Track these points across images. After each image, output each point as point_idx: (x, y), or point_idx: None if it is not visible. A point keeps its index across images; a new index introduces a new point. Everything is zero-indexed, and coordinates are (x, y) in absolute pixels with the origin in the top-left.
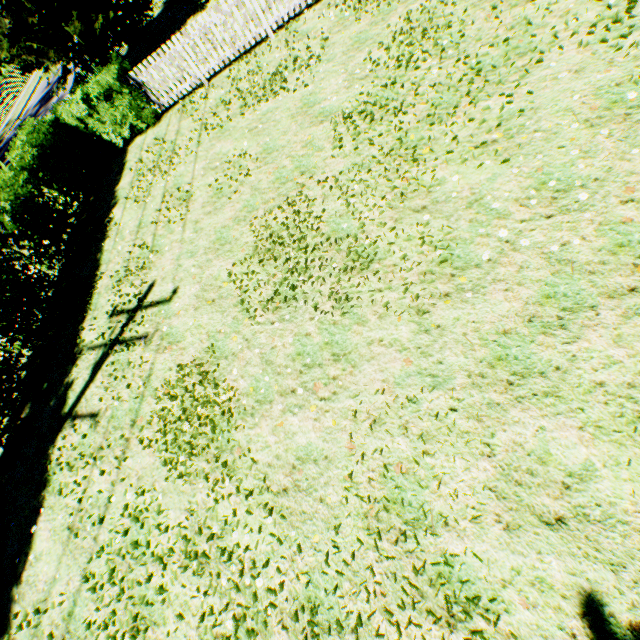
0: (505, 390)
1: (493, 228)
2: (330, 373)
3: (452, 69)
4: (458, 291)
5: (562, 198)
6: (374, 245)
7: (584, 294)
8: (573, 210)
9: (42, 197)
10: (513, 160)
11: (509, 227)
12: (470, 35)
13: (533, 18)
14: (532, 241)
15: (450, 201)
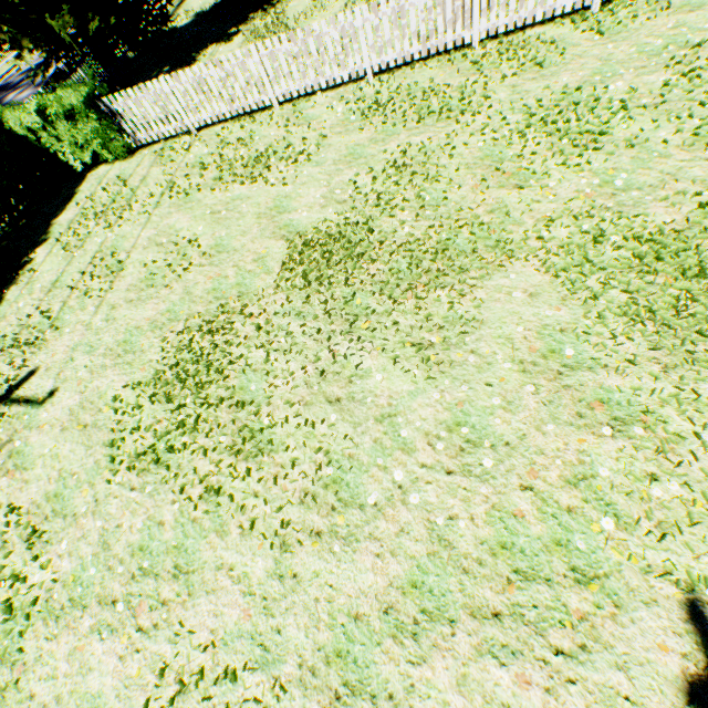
0: (330, 705)
1: (394, 461)
2: (163, 592)
3: (424, 233)
4: (332, 533)
5: (470, 452)
6: (270, 430)
7: (450, 598)
8: (475, 474)
9: None
10: (441, 378)
11: (409, 467)
12: (453, 200)
13: (514, 209)
14: (424, 498)
15: (366, 403)
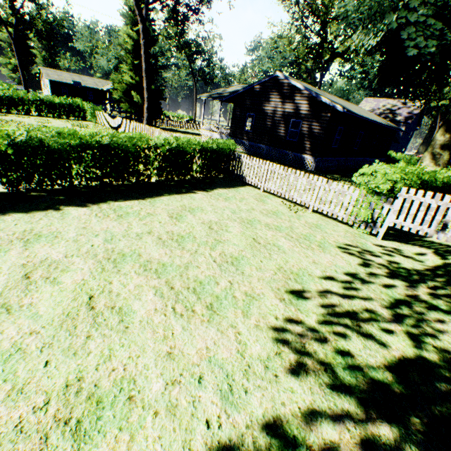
0: None
1: None
2: None
3: None
4: None
5: None
6: None
7: None
8: None
9: (53, 105)
10: None
11: None
12: None
13: None
14: None
15: None
